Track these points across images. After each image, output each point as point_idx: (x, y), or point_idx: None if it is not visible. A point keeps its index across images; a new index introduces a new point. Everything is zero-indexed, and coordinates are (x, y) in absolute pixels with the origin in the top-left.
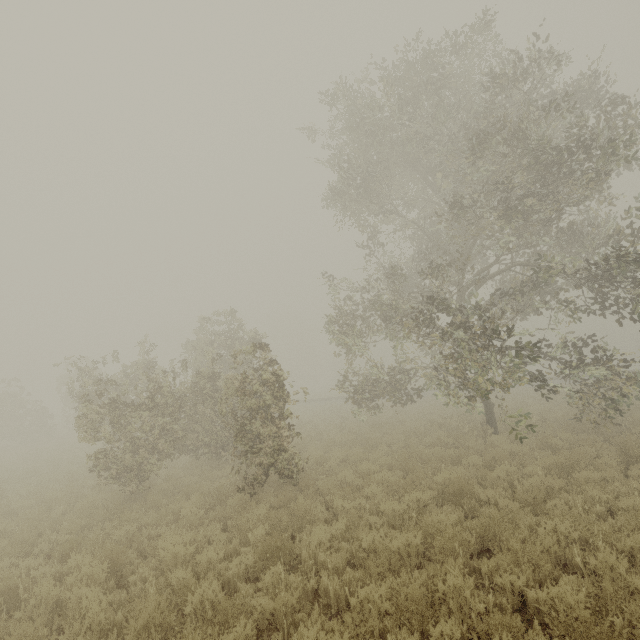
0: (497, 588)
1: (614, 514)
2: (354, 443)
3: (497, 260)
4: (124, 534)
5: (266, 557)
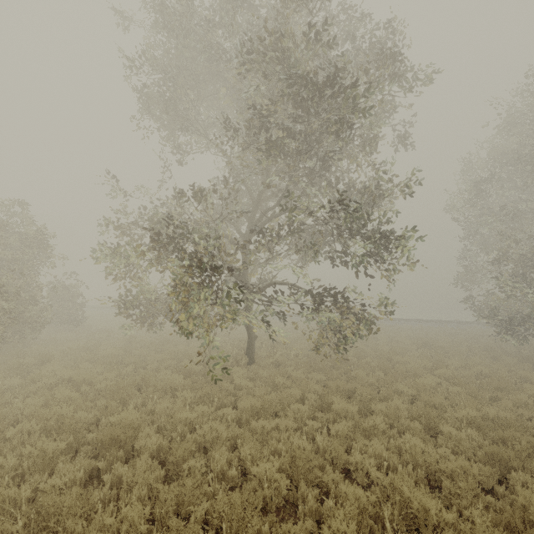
0: None
1: (249, 478)
2: (111, 360)
3: (279, 202)
4: None
5: None
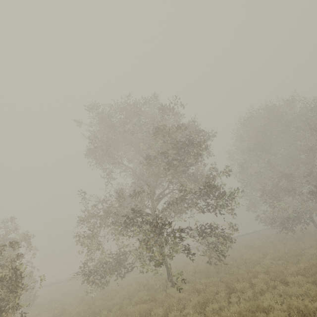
0: None
1: None
2: (85, 314)
3: (167, 188)
4: None
5: None
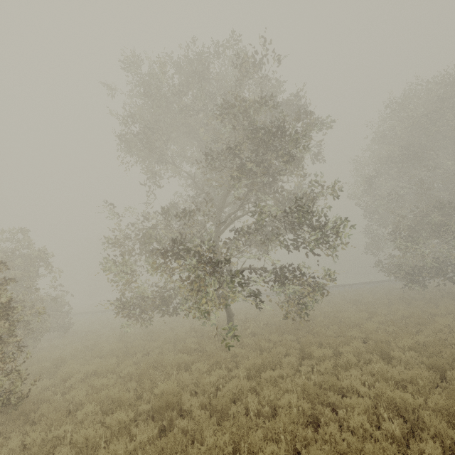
0: None
1: (277, 411)
2: (117, 353)
3: (239, 207)
4: None
5: None
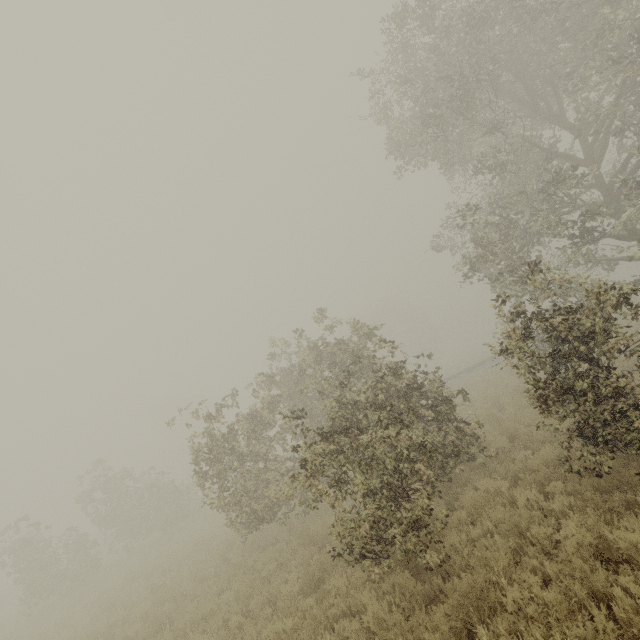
0: None
1: None
2: None
3: None
4: (590, 632)
5: None
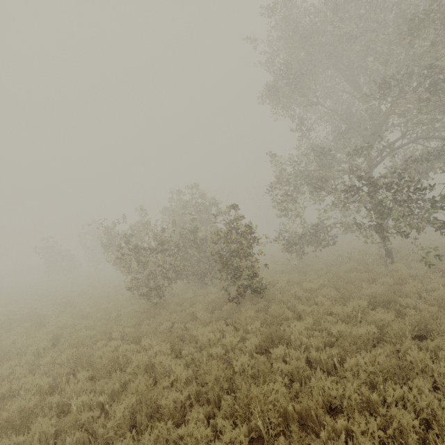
0: (440, 359)
1: None
2: (290, 271)
3: (403, 135)
4: (164, 327)
5: (265, 340)
